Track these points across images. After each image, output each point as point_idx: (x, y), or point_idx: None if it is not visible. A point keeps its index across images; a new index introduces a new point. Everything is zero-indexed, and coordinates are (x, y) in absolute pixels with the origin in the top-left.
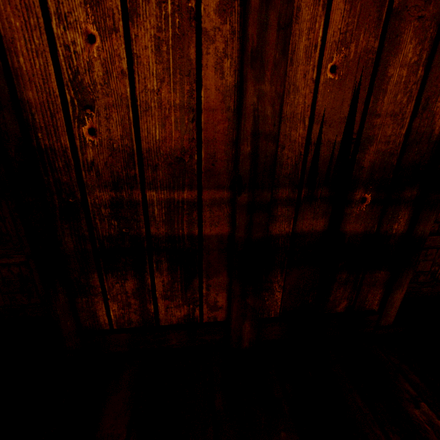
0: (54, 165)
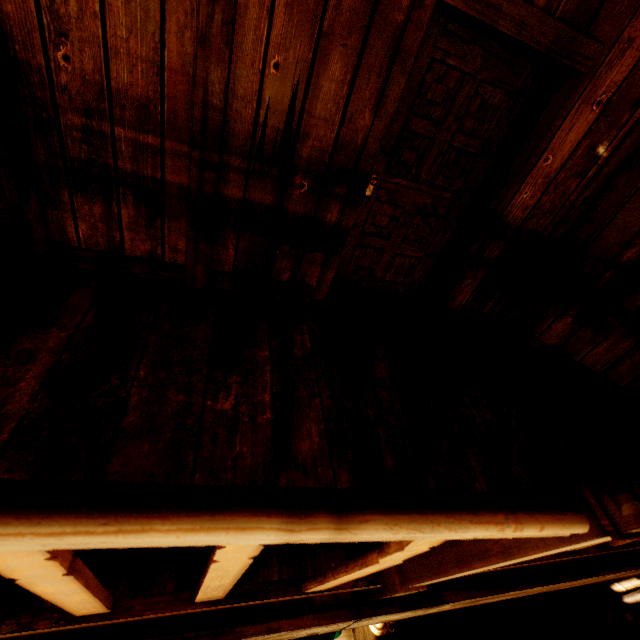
0: (30, 79)
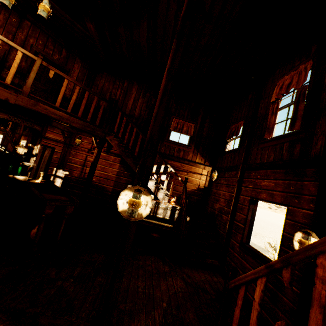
0: None
